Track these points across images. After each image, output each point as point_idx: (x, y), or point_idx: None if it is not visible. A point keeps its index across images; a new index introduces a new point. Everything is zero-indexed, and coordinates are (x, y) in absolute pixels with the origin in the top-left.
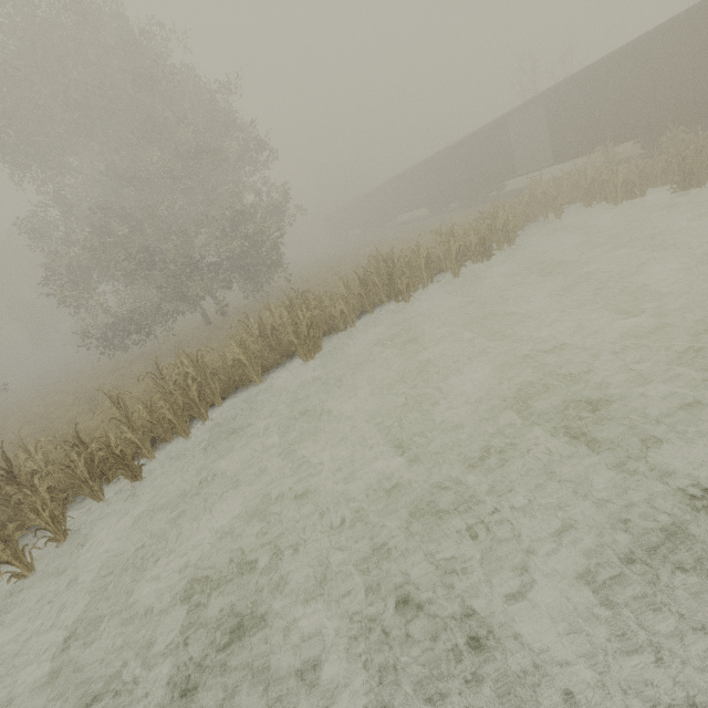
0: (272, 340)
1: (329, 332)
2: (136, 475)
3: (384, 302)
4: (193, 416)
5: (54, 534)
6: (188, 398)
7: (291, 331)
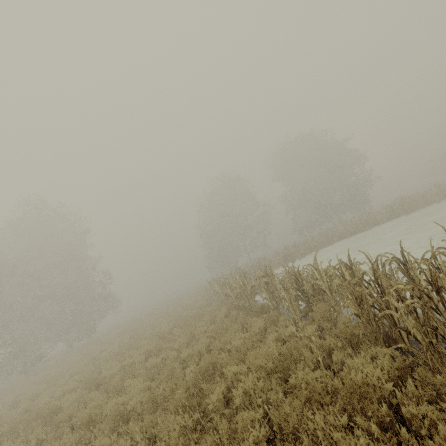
0: (355, 227)
1: (376, 224)
2: (317, 250)
3: (403, 214)
4: (329, 244)
5: (303, 256)
6: (328, 238)
7: (359, 222)
